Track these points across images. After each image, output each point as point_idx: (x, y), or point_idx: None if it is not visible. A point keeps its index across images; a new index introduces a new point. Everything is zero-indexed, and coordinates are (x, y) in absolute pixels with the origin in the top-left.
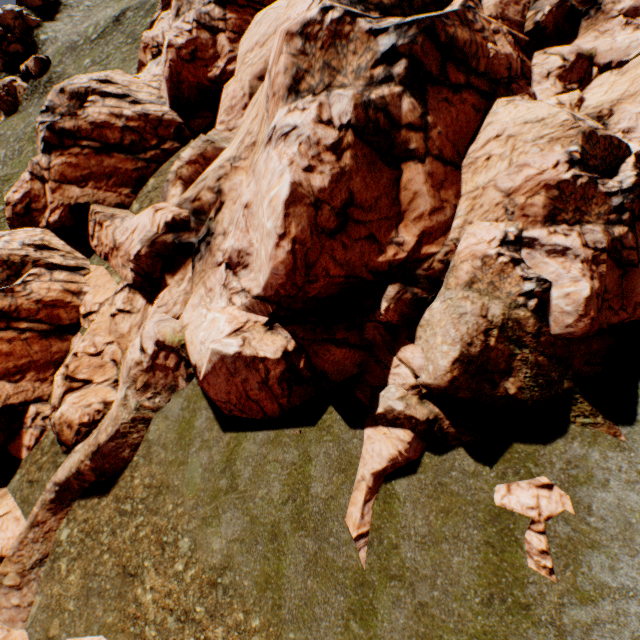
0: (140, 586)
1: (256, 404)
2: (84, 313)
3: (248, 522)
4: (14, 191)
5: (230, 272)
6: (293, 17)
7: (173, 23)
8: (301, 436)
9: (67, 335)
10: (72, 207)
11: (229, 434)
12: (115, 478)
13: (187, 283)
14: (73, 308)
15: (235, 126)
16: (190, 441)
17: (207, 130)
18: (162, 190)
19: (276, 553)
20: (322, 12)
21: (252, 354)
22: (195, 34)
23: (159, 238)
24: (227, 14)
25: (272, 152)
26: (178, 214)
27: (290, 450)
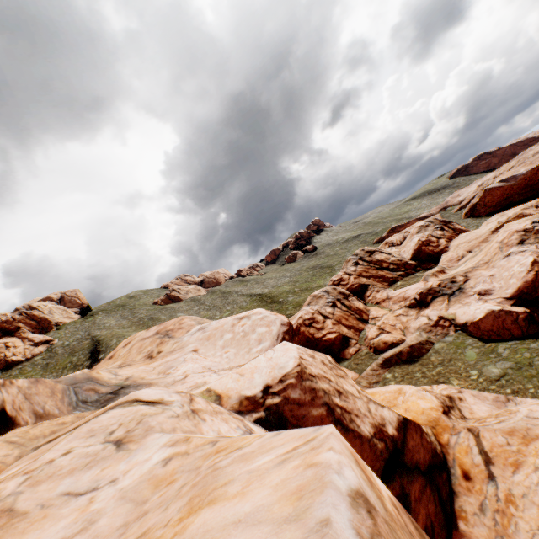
0: (449, 384)
1: (507, 331)
2: (371, 317)
3: (512, 363)
4: (334, 277)
5: (480, 296)
6: (514, 228)
7: (414, 235)
8: (536, 341)
9: (364, 323)
10: (362, 284)
11: (489, 343)
12: (416, 359)
13: (444, 305)
14: (366, 314)
15: (452, 266)
16: (464, 347)
17: (430, 268)
18: (424, 278)
19: (534, 369)
20: (532, 226)
21: (508, 310)
22: (429, 238)
23: (432, 288)
24: (444, 233)
25: (513, 257)
26: (441, 282)
27: (531, 344)
